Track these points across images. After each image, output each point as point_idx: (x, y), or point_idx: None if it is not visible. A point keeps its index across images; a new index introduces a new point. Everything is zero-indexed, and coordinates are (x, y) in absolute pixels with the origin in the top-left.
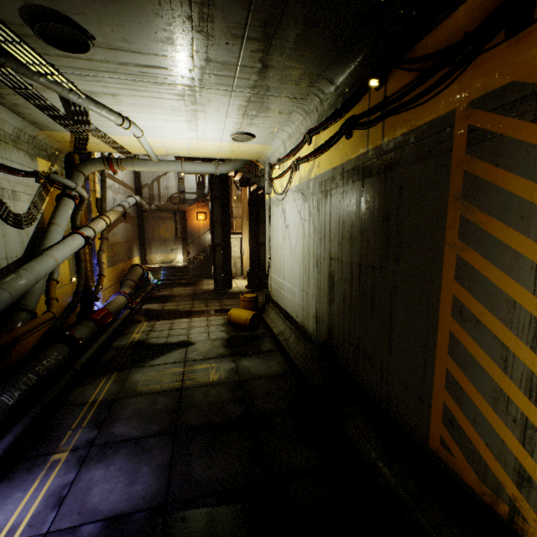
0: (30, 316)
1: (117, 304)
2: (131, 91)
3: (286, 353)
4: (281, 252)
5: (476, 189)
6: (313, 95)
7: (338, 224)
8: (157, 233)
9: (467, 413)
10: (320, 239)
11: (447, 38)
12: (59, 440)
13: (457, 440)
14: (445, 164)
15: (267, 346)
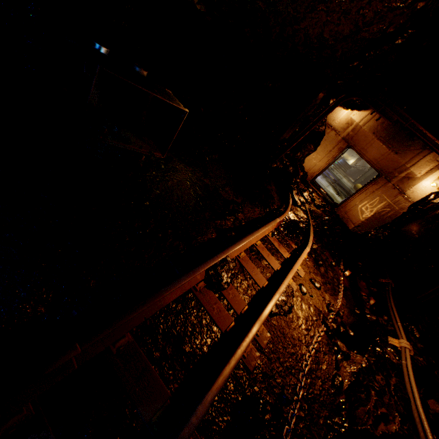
0: None
1: None
2: None
3: None
4: None
5: None
6: None
7: None
8: None
9: None
10: None
11: None
12: None
13: None
14: None
15: None
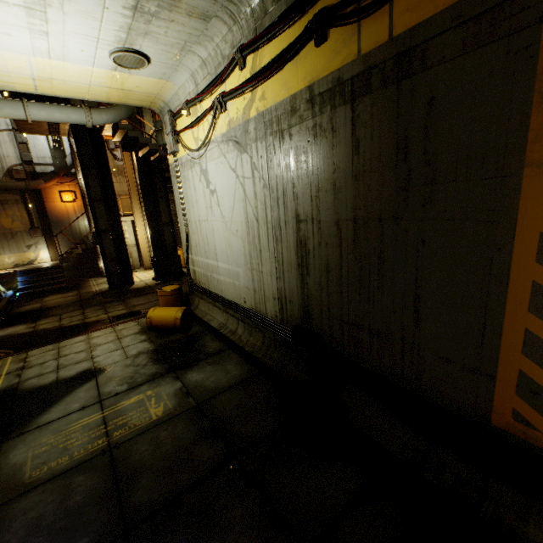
0: None
1: None
2: None
3: (241, 349)
4: (207, 227)
5: None
6: None
7: (309, 172)
8: None
9: None
10: (276, 199)
11: None
12: None
13: None
14: (526, 46)
15: (212, 346)
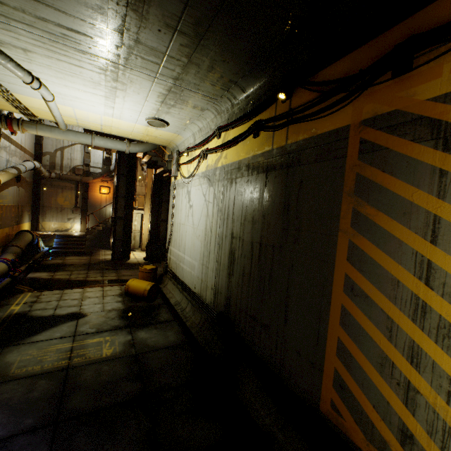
0: None
1: None
2: (47, 50)
3: (183, 323)
4: (183, 229)
5: (366, 188)
6: (226, 98)
7: (242, 207)
8: (54, 201)
9: (356, 377)
10: (223, 219)
11: (344, 71)
12: None
13: (347, 403)
14: (340, 166)
15: (164, 316)
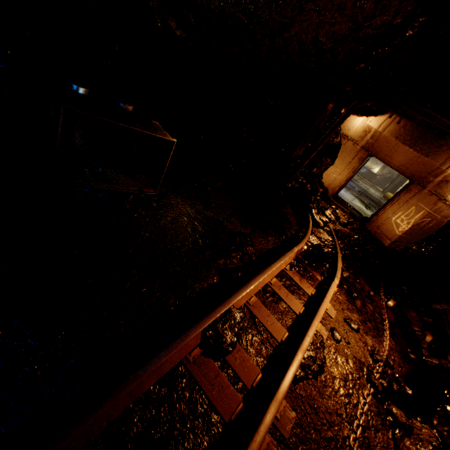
0: None
1: None
2: None
3: None
4: None
5: None
6: None
7: None
8: None
9: None
10: None
11: None
12: None
13: None
14: None
15: None
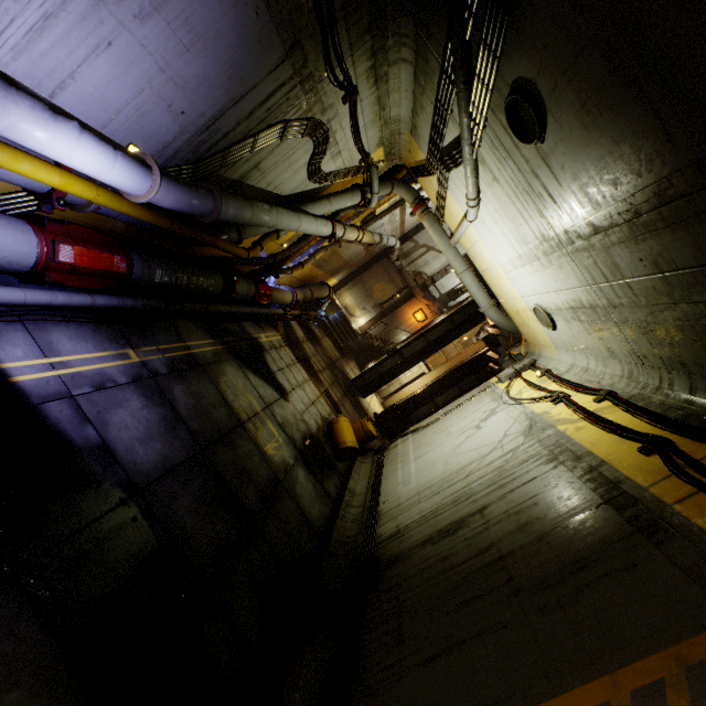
0: (236, 240)
1: (283, 297)
2: (512, 192)
3: (336, 514)
4: (443, 437)
5: None
6: (658, 374)
7: (528, 497)
8: (372, 283)
9: None
10: (493, 481)
11: None
12: (145, 344)
13: None
14: None
15: (331, 485)
